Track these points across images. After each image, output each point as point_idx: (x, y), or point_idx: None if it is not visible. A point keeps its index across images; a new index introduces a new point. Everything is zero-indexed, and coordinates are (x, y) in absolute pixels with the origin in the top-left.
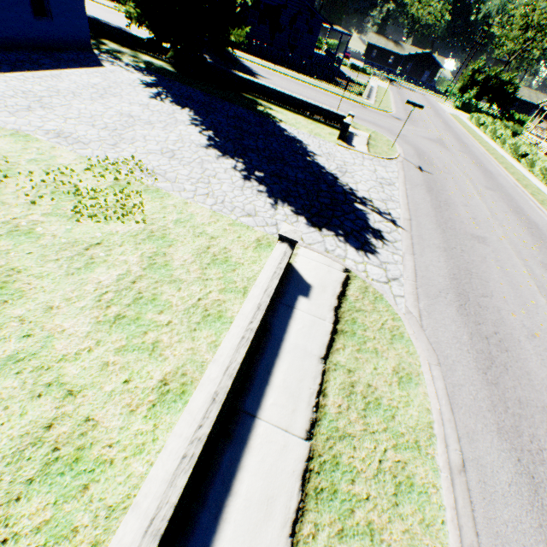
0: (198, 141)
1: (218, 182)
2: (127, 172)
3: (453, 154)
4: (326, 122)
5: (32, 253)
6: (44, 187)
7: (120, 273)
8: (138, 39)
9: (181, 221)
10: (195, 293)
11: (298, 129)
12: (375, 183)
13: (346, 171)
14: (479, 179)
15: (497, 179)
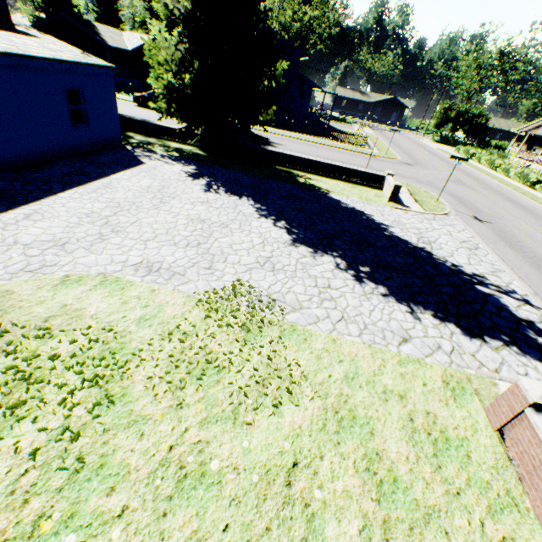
0: (281, 237)
1: (338, 294)
2: (246, 306)
3: (481, 193)
4: (363, 183)
5: (228, 526)
6: (175, 366)
7: (356, 525)
8: (170, 131)
9: (350, 377)
10: (468, 535)
11: (348, 197)
12: (465, 250)
13: (428, 240)
14: (527, 217)
15: (537, 213)
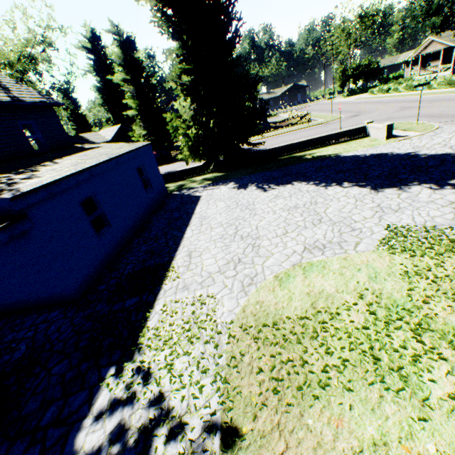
0: (361, 192)
1: None
2: (422, 239)
3: (434, 106)
4: (351, 138)
5: None
6: (451, 295)
7: None
8: (199, 168)
9: None
10: None
11: (356, 150)
12: None
13: None
14: None
15: None
